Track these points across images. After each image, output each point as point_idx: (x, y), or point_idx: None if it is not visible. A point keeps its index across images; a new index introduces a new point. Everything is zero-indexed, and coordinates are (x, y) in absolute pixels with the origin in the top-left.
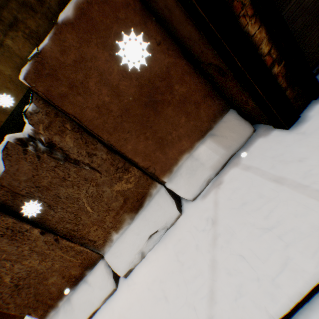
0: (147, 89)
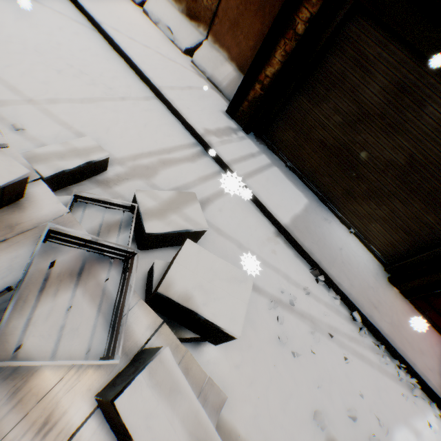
0: None
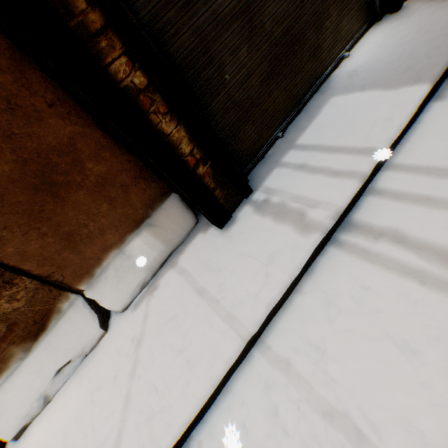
0: (38, 166)
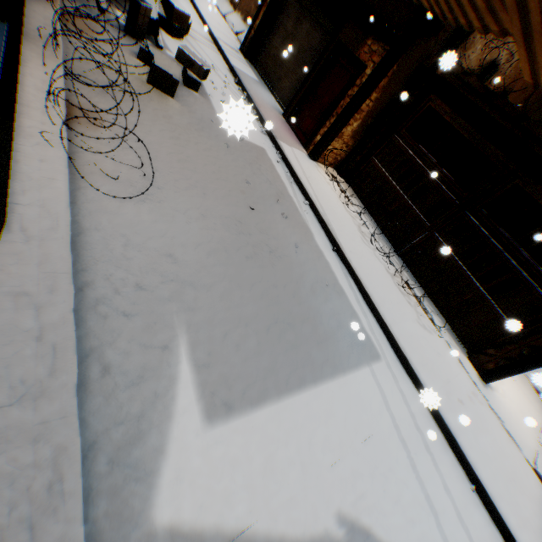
0: None
